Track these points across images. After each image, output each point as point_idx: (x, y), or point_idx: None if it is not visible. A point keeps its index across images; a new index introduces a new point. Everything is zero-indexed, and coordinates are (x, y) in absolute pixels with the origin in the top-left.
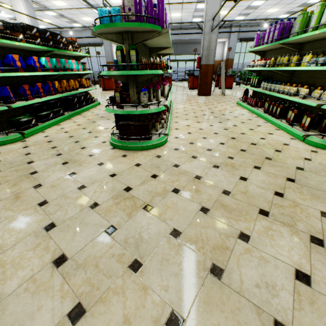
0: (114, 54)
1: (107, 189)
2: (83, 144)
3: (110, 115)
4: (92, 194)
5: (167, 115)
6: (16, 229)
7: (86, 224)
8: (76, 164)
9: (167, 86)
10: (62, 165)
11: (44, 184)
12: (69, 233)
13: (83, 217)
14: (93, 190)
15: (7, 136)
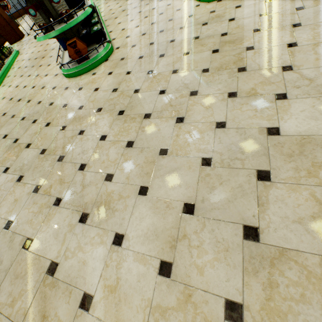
0: None
1: (286, 3)
2: (183, 16)
3: (139, 3)
4: (282, 10)
5: None
6: (274, 39)
7: (319, 11)
8: (216, 19)
9: None
10: (206, 25)
11: (226, 32)
12: (318, 17)
13: (308, 13)
14: (276, 9)
15: (104, 47)
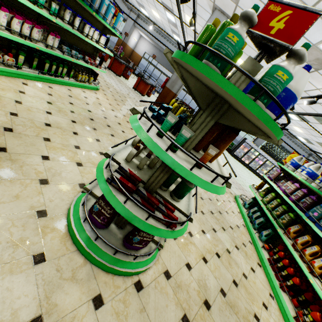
0: (133, 39)
1: None
2: None
3: None
4: None
5: (24, 70)
6: None
7: None
8: None
9: (35, 32)
10: None
11: None
12: None
13: None
14: None
15: None
